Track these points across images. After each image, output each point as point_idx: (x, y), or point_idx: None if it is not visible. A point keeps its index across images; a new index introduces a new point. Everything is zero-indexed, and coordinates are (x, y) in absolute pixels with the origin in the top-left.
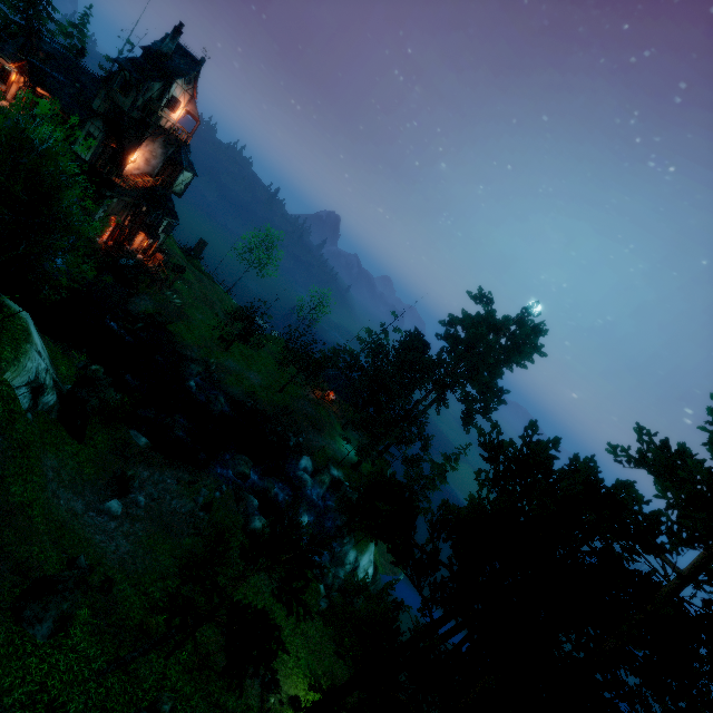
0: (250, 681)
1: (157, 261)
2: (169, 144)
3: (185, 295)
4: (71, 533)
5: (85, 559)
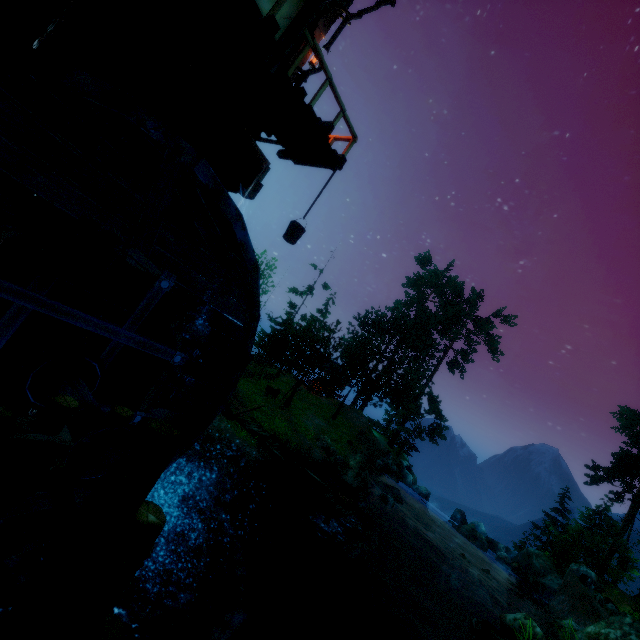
0: None
1: None
2: None
3: None
4: None
5: None
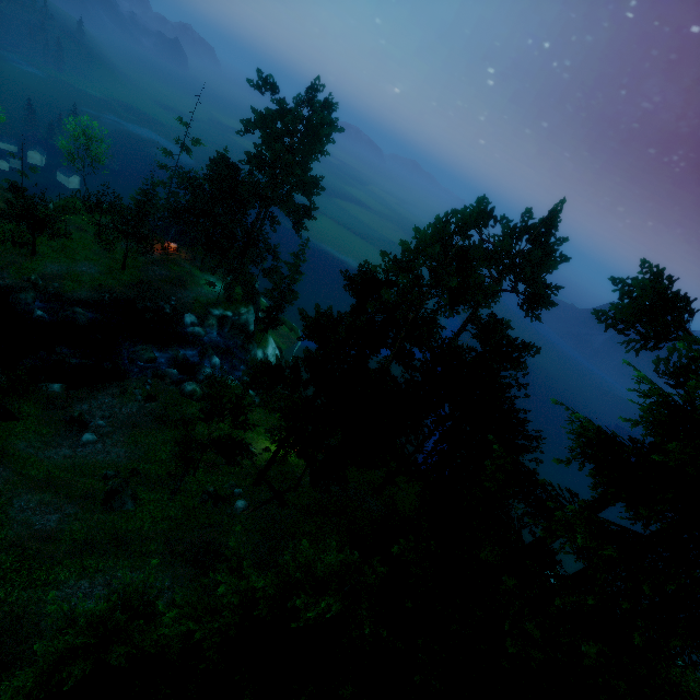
0: (240, 457)
1: None
2: None
3: None
4: (83, 466)
5: (110, 471)
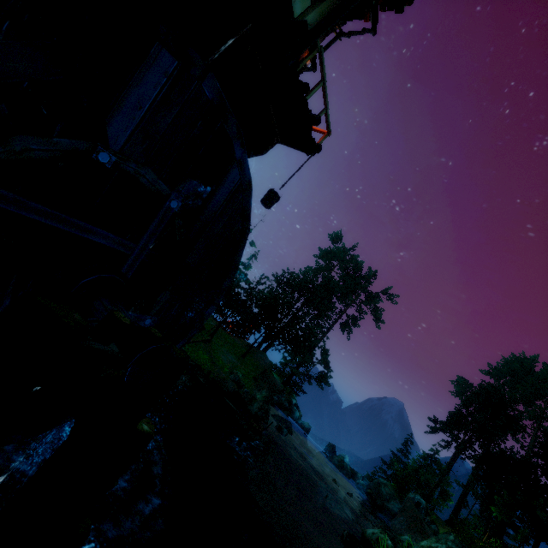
0: None
1: None
2: None
3: None
4: None
5: None
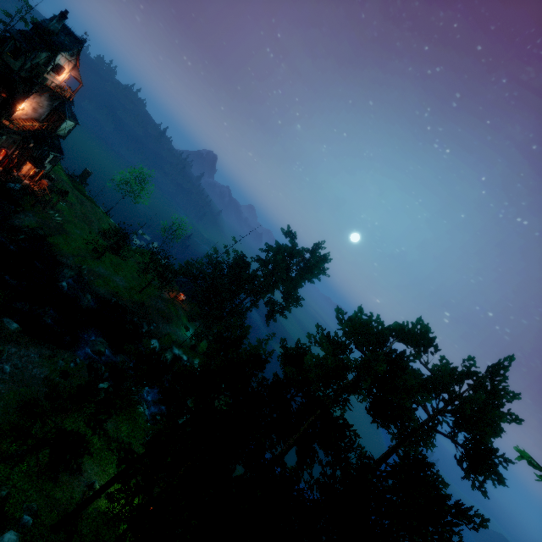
0: (77, 483)
1: (43, 186)
2: (55, 98)
3: (66, 214)
4: None
5: None
